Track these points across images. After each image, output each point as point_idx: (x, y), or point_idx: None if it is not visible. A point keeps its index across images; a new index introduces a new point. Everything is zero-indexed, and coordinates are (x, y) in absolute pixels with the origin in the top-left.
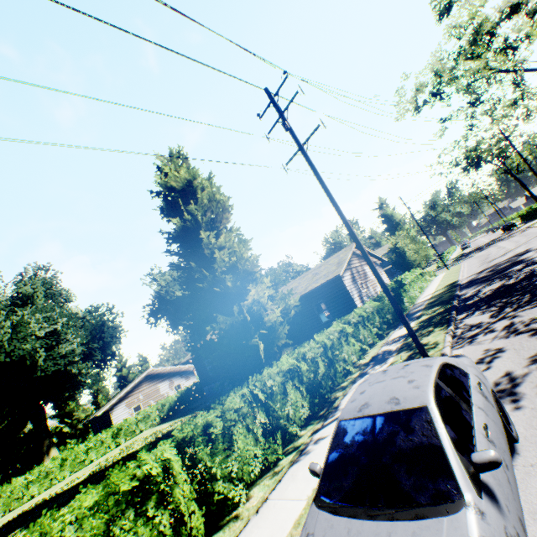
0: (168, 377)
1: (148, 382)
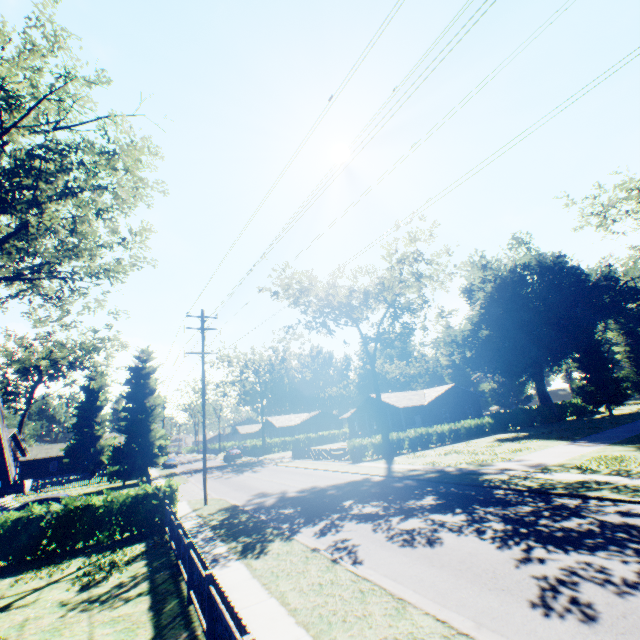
0: None
1: None
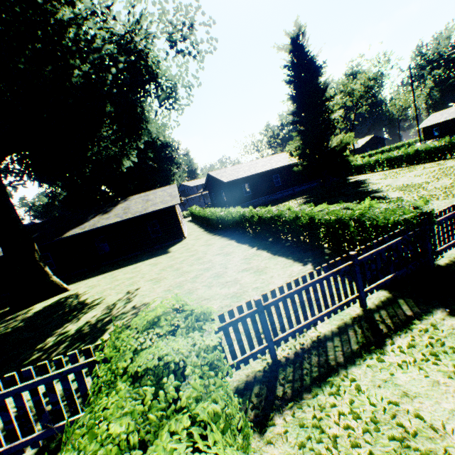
0: None
1: None
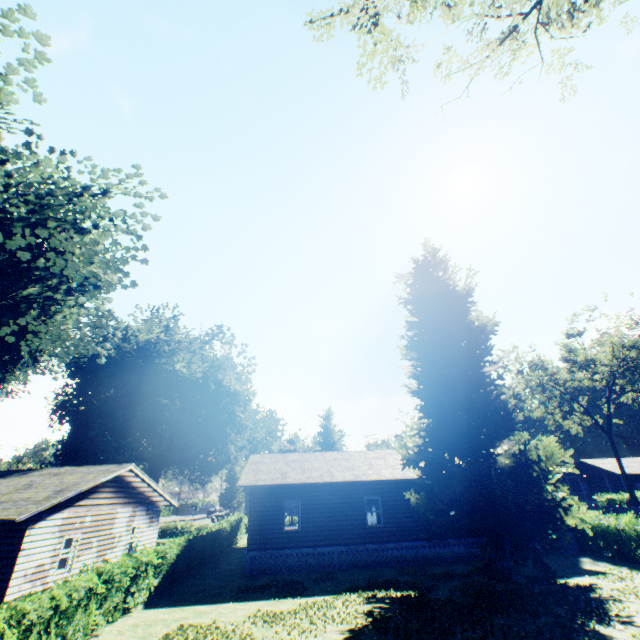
0: (135, 499)
1: (112, 491)
